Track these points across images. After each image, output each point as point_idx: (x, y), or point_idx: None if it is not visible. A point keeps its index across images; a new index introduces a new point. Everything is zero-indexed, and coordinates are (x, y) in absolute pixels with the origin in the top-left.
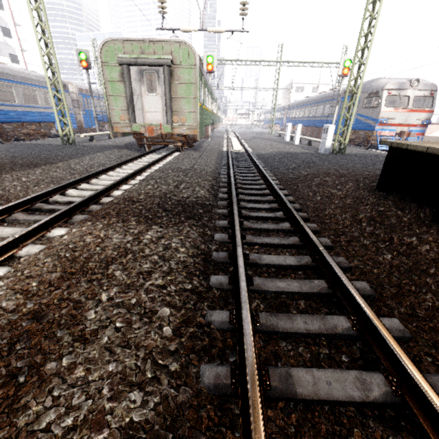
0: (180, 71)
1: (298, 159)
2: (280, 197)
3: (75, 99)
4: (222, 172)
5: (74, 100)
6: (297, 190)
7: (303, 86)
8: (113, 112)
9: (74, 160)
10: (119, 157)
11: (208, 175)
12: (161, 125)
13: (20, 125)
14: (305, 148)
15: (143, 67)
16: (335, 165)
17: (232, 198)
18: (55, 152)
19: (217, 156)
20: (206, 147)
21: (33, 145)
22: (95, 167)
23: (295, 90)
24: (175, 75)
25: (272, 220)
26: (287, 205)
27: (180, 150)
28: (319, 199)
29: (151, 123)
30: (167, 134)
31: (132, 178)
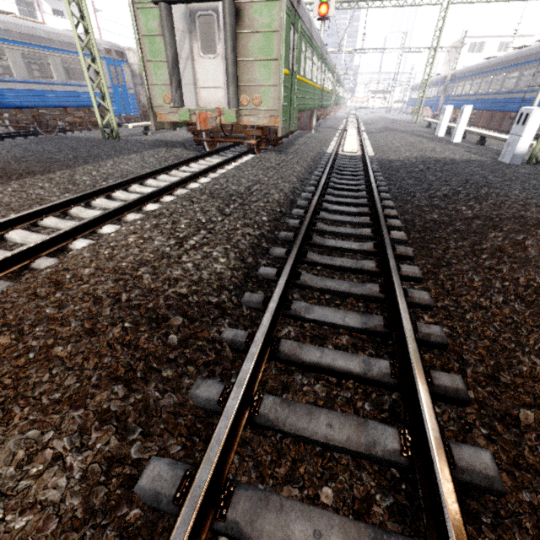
0: (254, 9)
1: (455, 175)
2: (395, 302)
3: (137, 73)
4: (300, 201)
5: (136, 75)
6: (444, 260)
7: (484, 41)
8: (154, 90)
9: (85, 167)
10: (163, 161)
11: (267, 209)
12: (221, 109)
13: (62, 110)
14: (472, 150)
15: (195, 6)
16: (537, 195)
17: (271, 295)
18: (79, 152)
19: (309, 164)
20: (299, 145)
21: (70, 139)
22: (112, 178)
23: (469, 48)
24: (245, 16)
25: (357, 382)
26: (405, 344)
27: (256, 151)
28: (501, 303)
29: (208, 106)
30: (238, 125)
31: (135, 208)
